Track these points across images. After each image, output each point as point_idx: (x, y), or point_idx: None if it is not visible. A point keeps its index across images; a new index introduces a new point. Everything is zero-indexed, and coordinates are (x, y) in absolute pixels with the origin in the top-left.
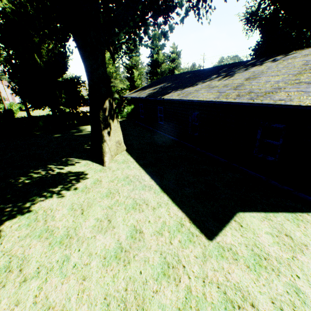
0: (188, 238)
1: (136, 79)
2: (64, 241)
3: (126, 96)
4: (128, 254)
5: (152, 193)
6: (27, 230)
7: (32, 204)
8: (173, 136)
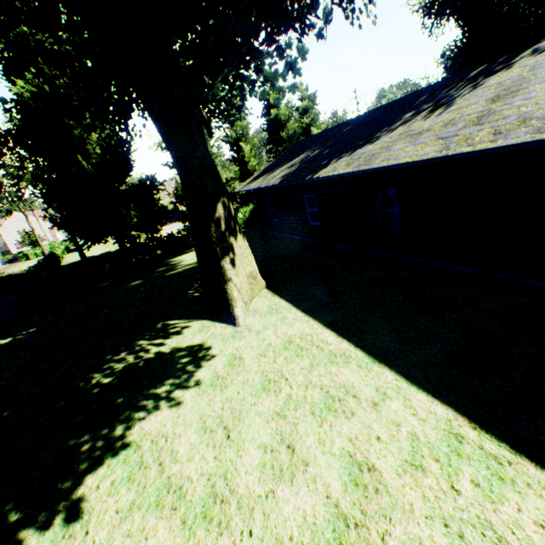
0: (492, 471)
1: (248, 158)
2: (212, 511)
3: (239, 190)
4: (366, 533)
5: (355, 368)
6: (130, 491)
7: (126, 430)
8: (346, 244)
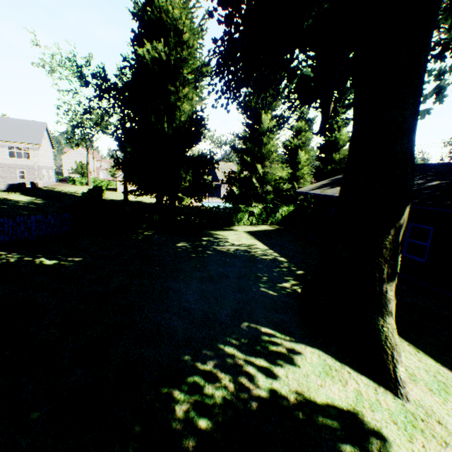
0: None
1: (301, 165)
2: None
3: (308, 191)
4: None
5: None
6: None
7: None
8: None
